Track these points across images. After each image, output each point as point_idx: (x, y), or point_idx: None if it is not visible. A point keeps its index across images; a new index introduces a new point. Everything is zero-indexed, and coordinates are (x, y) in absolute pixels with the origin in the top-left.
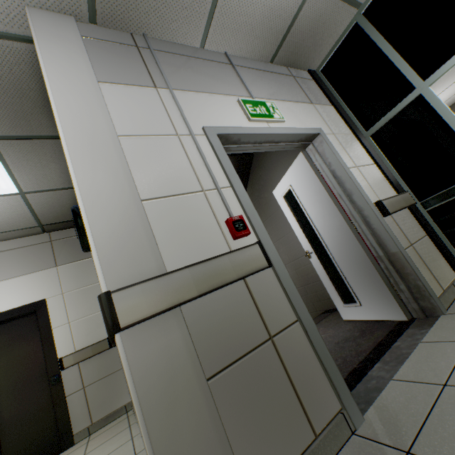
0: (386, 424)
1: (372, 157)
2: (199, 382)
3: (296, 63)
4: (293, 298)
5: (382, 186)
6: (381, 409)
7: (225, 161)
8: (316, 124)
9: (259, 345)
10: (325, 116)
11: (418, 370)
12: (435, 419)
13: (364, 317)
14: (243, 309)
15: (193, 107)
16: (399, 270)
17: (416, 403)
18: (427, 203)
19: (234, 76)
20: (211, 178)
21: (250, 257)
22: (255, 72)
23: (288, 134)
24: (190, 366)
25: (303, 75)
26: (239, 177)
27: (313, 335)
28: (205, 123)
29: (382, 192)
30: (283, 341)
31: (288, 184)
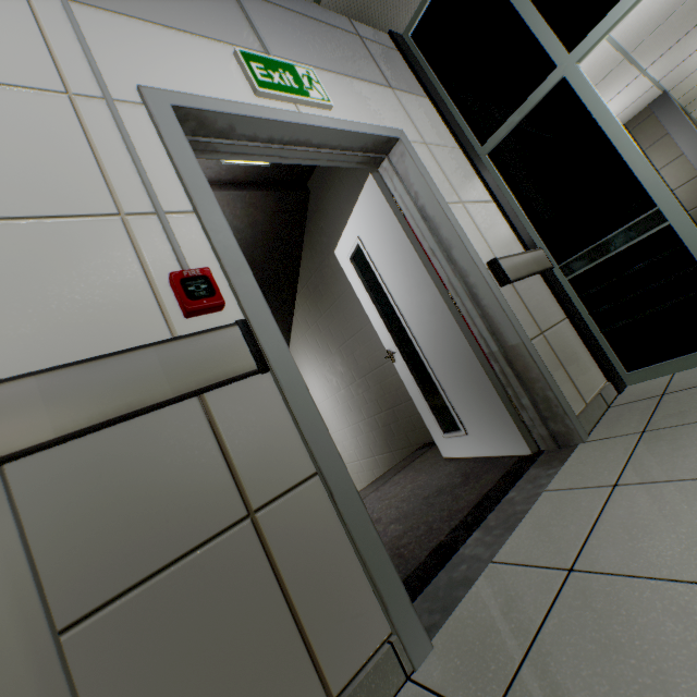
0: (466, 655)
1: (490, 189)
2: (28, 644)
3: (366, 13)
4: (311, 430)
5: (503, 238)
6: (464, 623)
7: (185, 159)
8: (394, 123)
9: (221, 533)
10: (414, 114)
11: (534, 542)
12: (547, 642)
13: (472, 452)
14: (189, 461)
15: (120, 46)
16: (522, 374)
17: (521, 609)
18: (570, 267)
19: (233, 8)
20: (145, 190)
21: (215, 352)
22: (282, 12)
23: (338, 130)
24: (5, 608)
25: (380, 38)
26: (288, 230)
27: (344, 501)
28: (149, 81)
29: (501, 247)
30: (279, 518)
31: (356, 236)
